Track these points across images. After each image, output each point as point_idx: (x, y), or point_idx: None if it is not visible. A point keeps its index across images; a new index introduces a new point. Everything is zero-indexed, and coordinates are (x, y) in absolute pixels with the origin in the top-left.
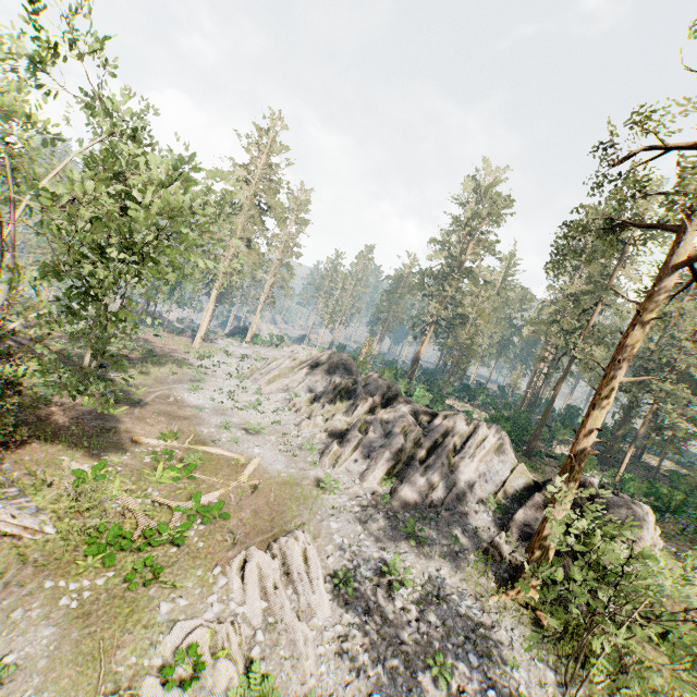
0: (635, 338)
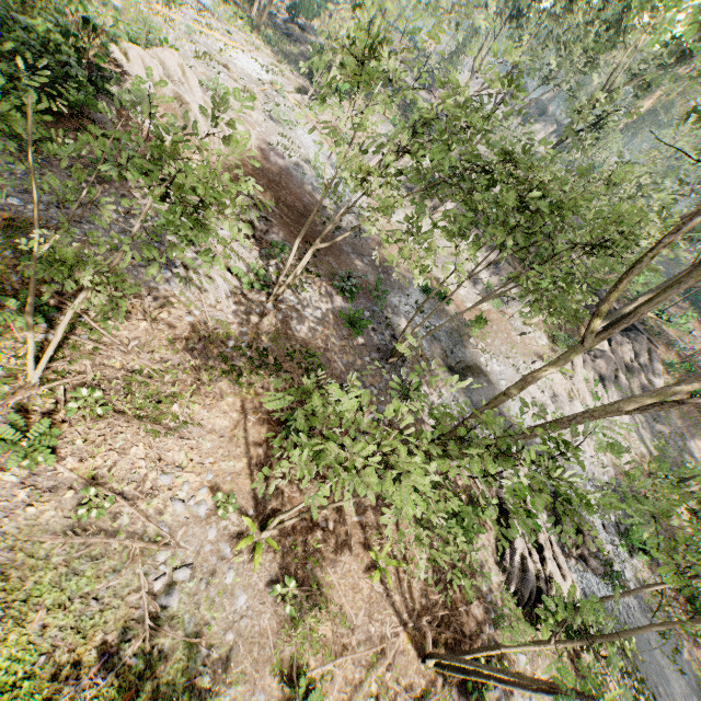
0: (650, 100)
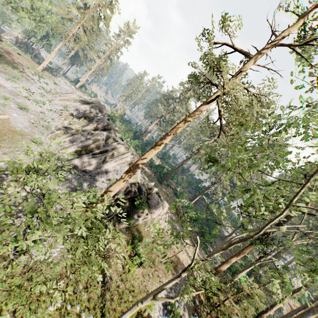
0: (180, 128)
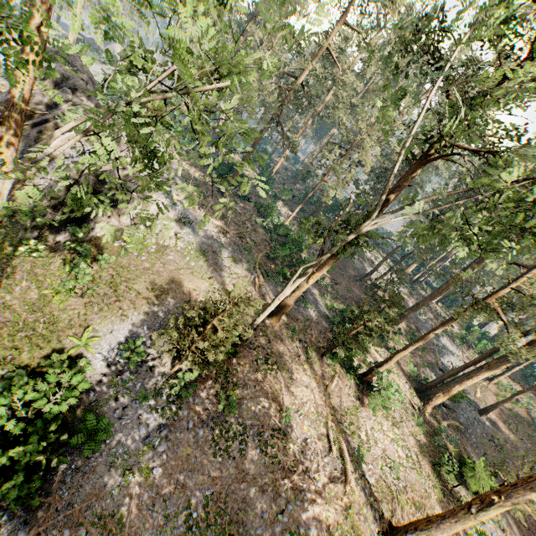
0: None
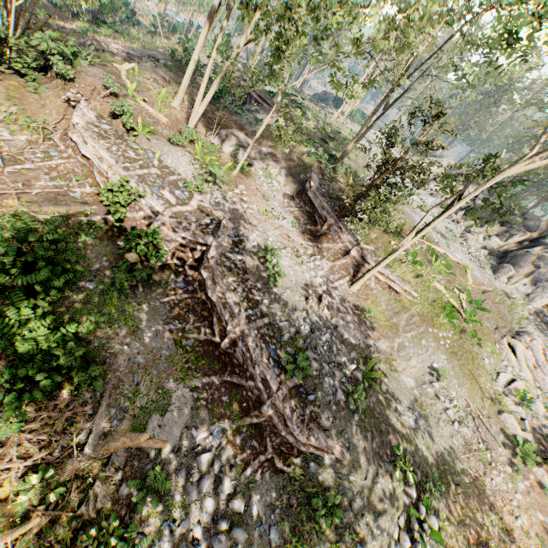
0: None
